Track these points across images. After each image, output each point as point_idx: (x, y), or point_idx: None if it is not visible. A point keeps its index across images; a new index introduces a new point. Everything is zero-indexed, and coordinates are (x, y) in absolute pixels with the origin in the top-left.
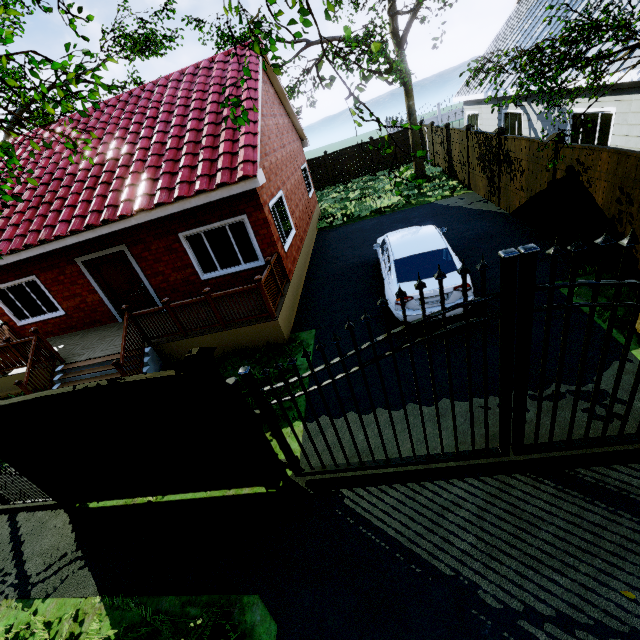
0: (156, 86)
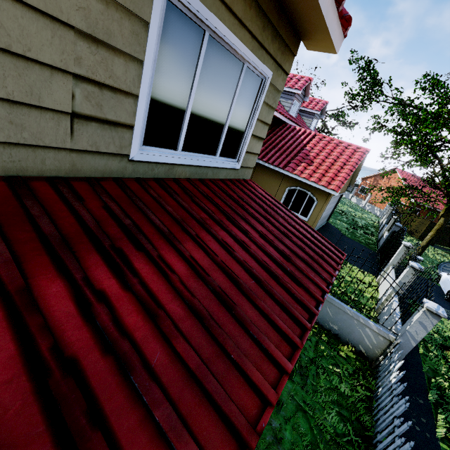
0: None
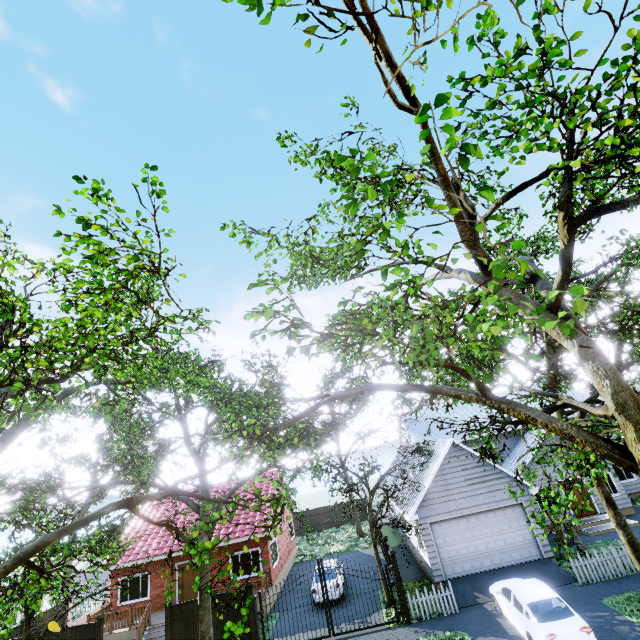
0: (233, 483)
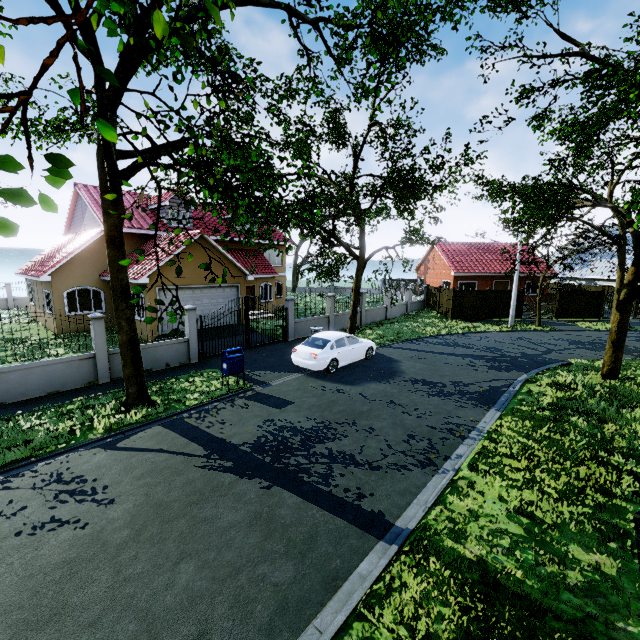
0: (495, 245)
